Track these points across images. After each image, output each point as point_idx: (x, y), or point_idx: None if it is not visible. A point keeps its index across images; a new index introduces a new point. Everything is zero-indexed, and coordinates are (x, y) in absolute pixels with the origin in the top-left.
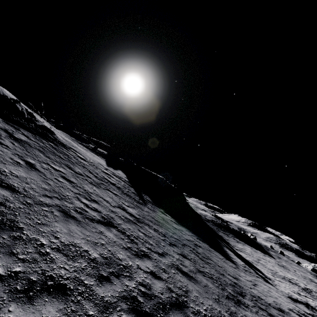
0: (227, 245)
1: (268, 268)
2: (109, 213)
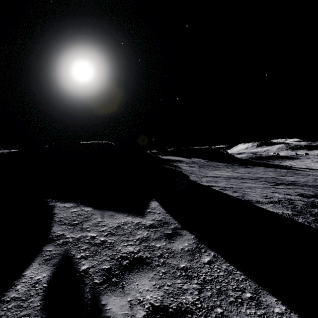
0: (287, 166)
1: (316, 166)
2: (271, 174)
